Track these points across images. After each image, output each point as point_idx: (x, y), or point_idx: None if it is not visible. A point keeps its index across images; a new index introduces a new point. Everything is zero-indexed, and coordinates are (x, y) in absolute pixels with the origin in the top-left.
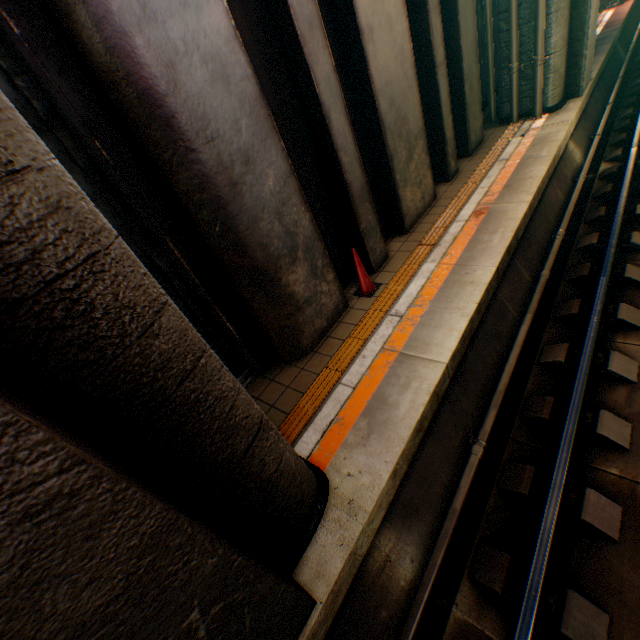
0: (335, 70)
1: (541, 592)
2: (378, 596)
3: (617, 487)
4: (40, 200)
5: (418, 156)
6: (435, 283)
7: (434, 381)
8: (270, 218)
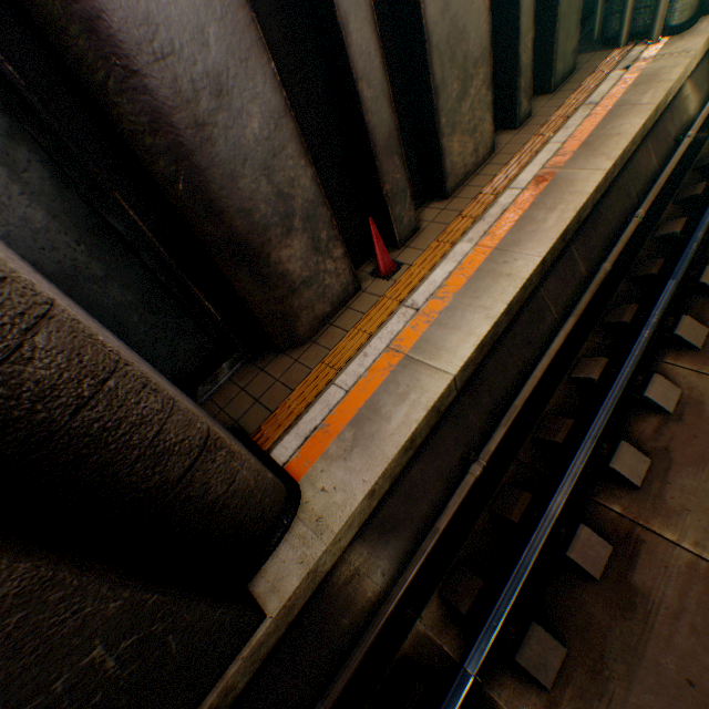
0: None
1: (505, 621)
2: (341, 606)
3: (614, 526)
4: None
5: (476, 91)
6: (466, 271)
7: (436, 395)
8: (255, 175)
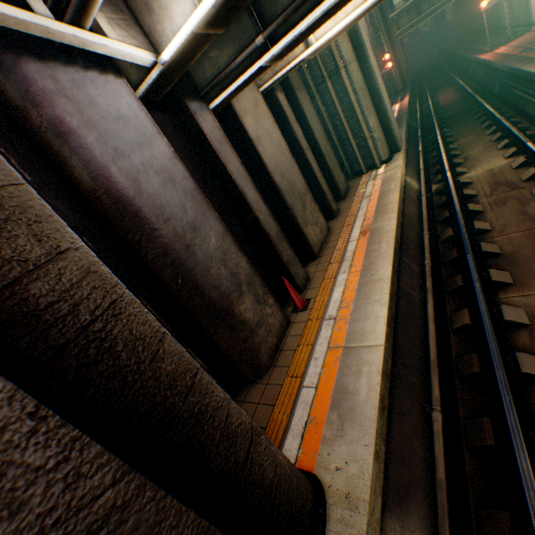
0: (242, 164)
1: None
2: None
3: None
4: (77, 268)
5: (309, 205)
6: (351, 287)
7: (379, 362)
8: (217, 265)
